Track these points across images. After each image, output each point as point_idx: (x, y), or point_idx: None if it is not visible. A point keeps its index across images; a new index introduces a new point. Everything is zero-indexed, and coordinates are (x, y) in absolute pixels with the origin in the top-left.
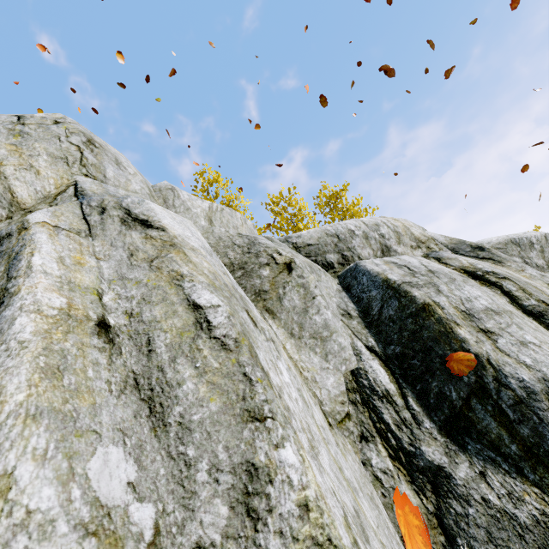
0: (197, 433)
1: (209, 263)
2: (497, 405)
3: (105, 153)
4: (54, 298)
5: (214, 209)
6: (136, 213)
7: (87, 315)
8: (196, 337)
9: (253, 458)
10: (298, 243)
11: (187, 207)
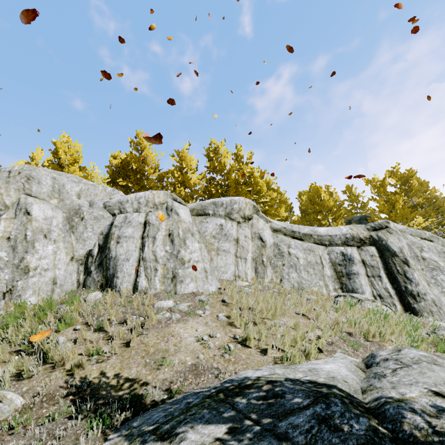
0: (18, 253)
1: (39, 224)
2: (106, 259)
3: (34, 181)
4: (1, 234)
5: (83, 190)
6: (28, 210)
7: (6, 236)
8: (24, 240)
9: (24, 257)
10: (107, 205)
11: (68, 192)
